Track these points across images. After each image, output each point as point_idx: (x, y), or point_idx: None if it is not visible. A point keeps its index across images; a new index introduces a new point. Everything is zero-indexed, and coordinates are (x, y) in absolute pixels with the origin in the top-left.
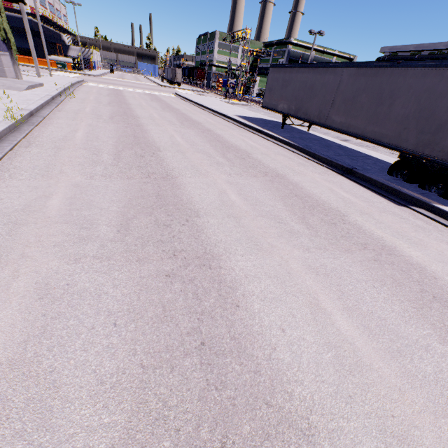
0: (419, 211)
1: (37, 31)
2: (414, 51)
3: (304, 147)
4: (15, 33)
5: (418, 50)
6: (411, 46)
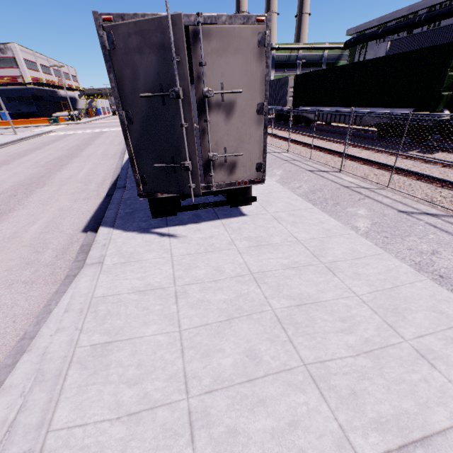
0: (85, 237)
1: (38, 95)
2: (379, 25)
3: (123, 168)
4: (22, 101)
5: (382, 22)
6: (374, 21)
